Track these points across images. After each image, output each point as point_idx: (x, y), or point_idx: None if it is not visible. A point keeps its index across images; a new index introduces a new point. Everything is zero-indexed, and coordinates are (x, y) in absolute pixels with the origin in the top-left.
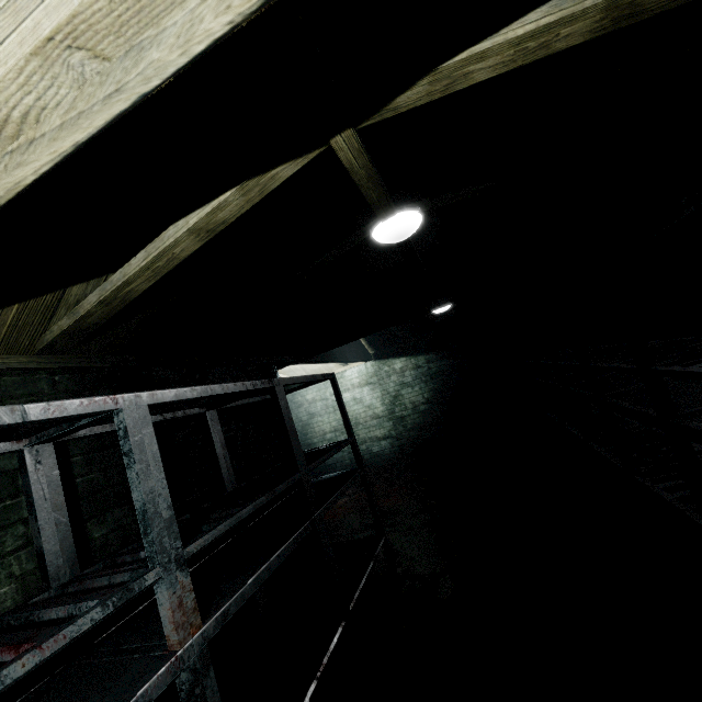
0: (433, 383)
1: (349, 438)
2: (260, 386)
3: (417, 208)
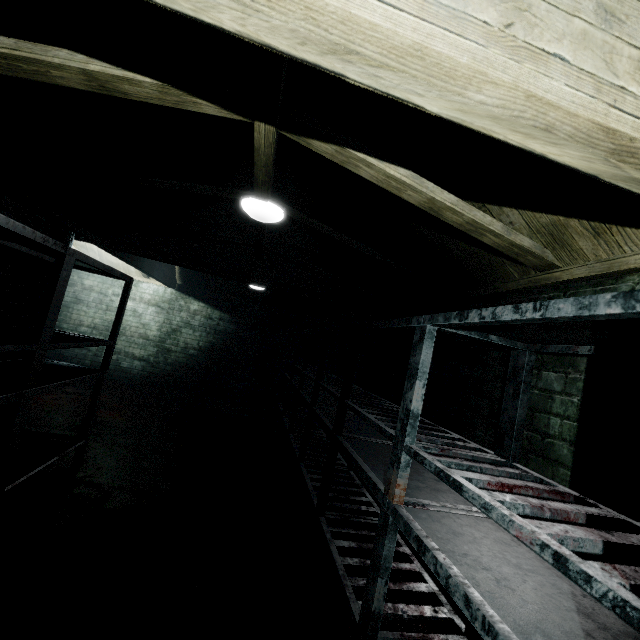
0: (214, 337)
1: (109, 340)
2: (51, 245)
3: (284, 209)
